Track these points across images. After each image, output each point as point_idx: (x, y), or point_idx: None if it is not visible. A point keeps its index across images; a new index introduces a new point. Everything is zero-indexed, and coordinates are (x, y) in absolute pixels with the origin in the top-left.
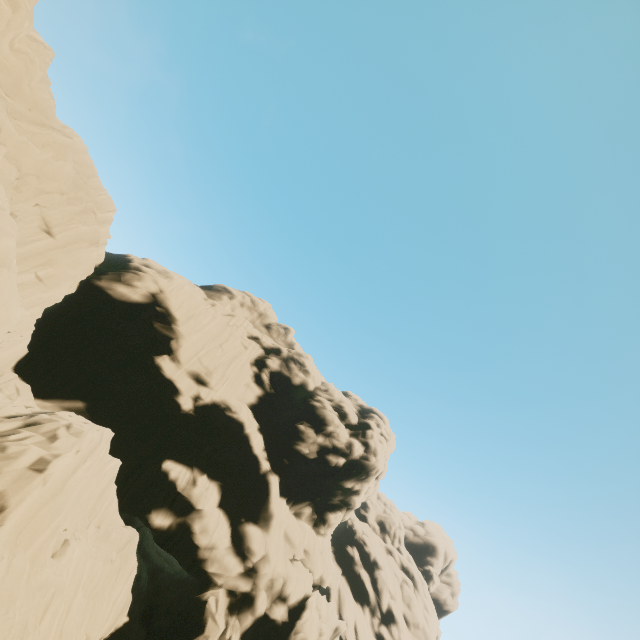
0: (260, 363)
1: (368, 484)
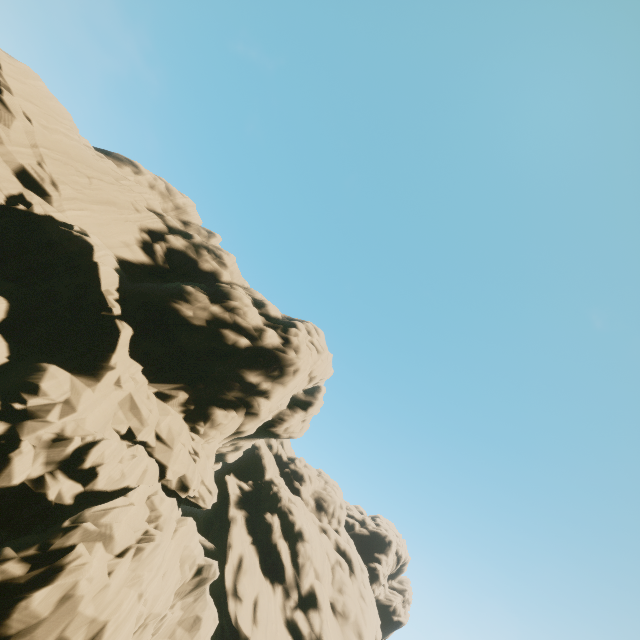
0: (157, 236)
1: (283, 388)
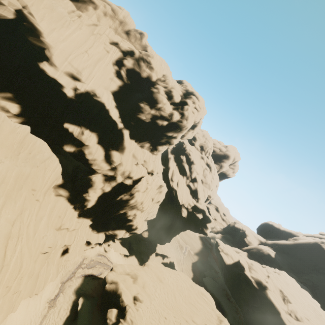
0: (120, 63)
1: (182, 134)
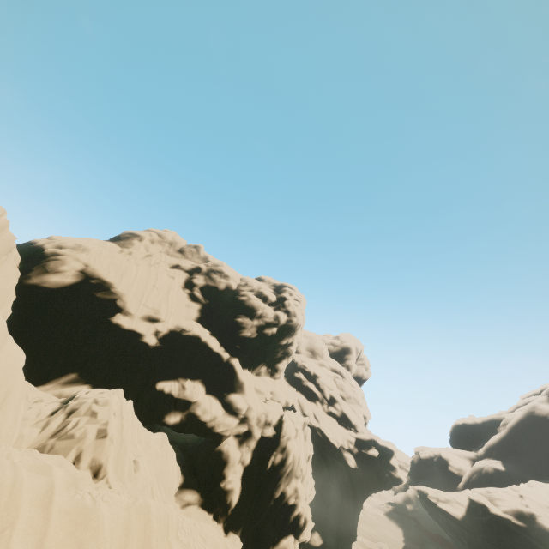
0: (189, 284)
1: (296, 336)
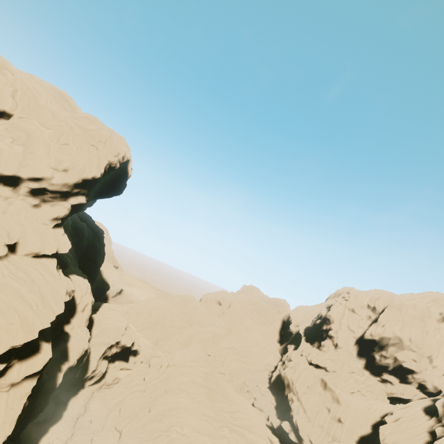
0: None
1: (333, 323)
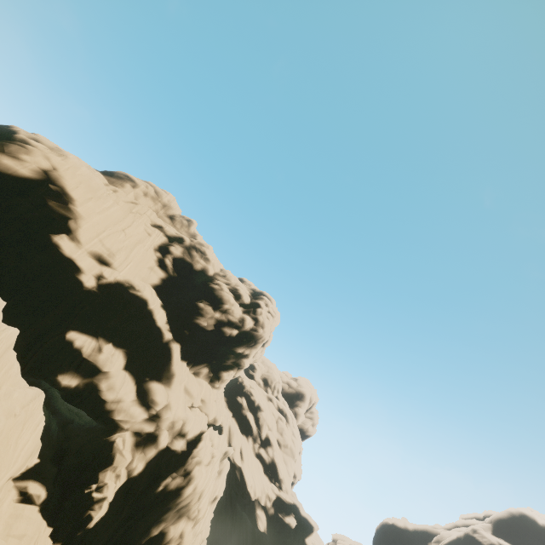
0: (164, 250)
1: (256, 350)
